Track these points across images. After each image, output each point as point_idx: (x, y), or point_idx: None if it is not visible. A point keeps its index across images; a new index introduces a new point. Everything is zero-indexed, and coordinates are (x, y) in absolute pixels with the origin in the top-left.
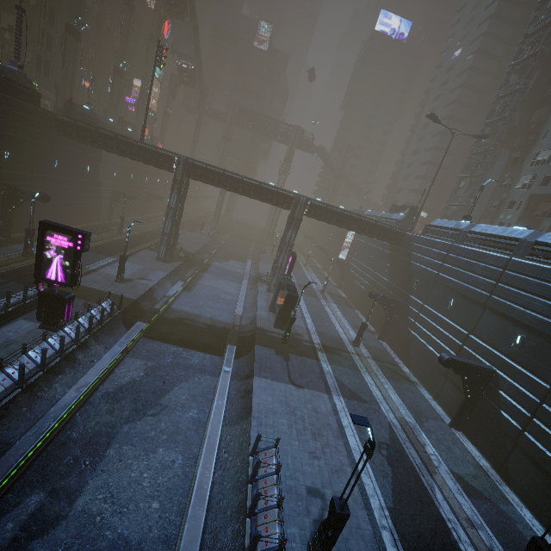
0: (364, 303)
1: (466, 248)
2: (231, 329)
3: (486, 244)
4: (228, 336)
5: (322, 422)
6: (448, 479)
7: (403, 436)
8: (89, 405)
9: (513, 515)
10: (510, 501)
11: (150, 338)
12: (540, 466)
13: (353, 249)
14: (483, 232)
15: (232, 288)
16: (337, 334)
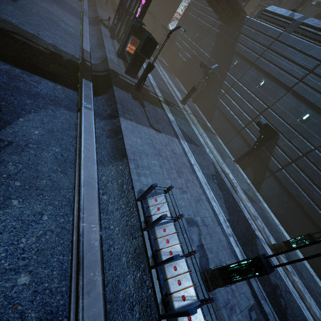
0: (183, 73)
1: (295, 38)
2: (82, 62)
3: (312, 39)
4: (79, 70)
5: (180, 162)
6: (242, 194)
7: (220, 169)
8: None
9: (263, 207)
10: (260, 200)
11: None
12: (283, 186)
13: (181, 22)
14: (315, 25)
15: (72, 21)
16: (170, 92)
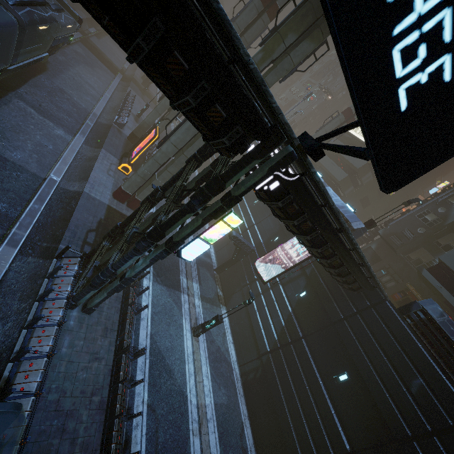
0: None
1: None
2: (121, 69)
3: None
4: (119, 72)
5: (149, 112)
6: None
7: None
8: (68, 48)
9: None
10: None
11: (83, 44)
12: None
13: None
14: None
15: (122, 57)
16: None
